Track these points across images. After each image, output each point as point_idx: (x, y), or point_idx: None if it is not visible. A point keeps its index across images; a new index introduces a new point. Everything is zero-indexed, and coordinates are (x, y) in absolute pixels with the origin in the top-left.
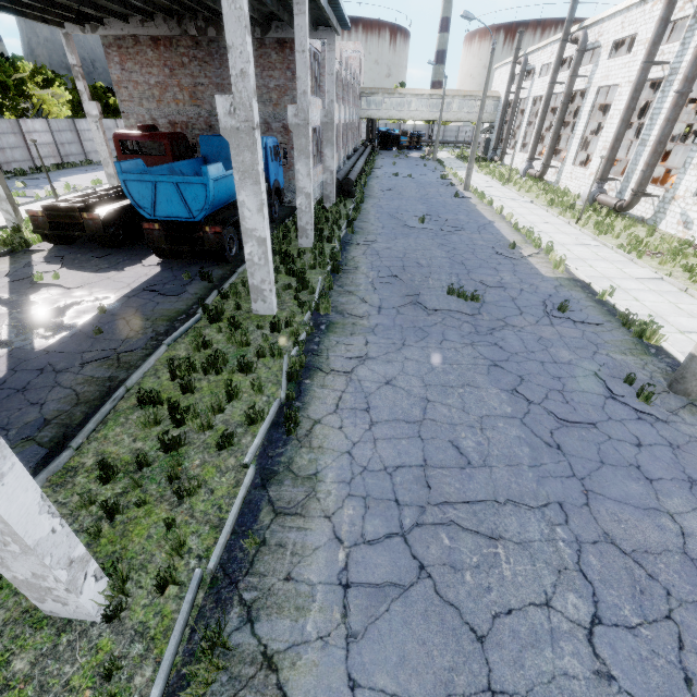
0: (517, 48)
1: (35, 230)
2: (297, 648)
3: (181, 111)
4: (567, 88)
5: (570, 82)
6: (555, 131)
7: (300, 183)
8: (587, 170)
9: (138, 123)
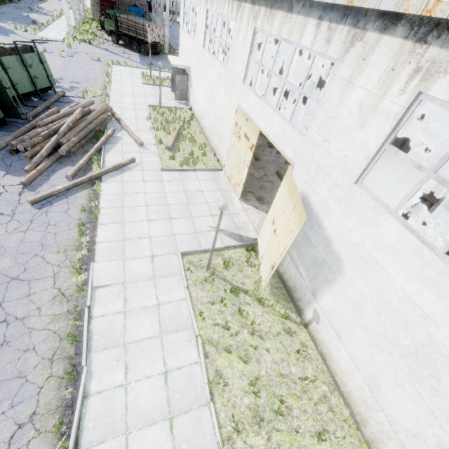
0: None
1: (102, 25)
2: None
3: None
4: None
5: None
6: None
7: (157, 22)
8: None
9: None
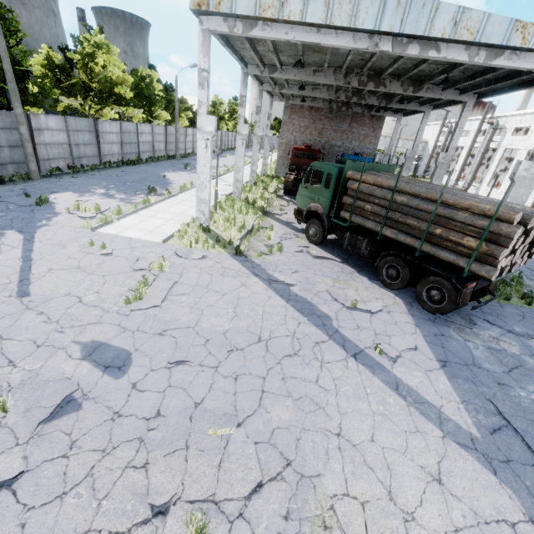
0: (445, 118)
1: (287, 187)
2: (531, 285)
3: (311, 139)
4: (486, 146)
5: (487, 143)
6: (477, 167)
7: None
8: (498, 189)
9: (287, 142)
